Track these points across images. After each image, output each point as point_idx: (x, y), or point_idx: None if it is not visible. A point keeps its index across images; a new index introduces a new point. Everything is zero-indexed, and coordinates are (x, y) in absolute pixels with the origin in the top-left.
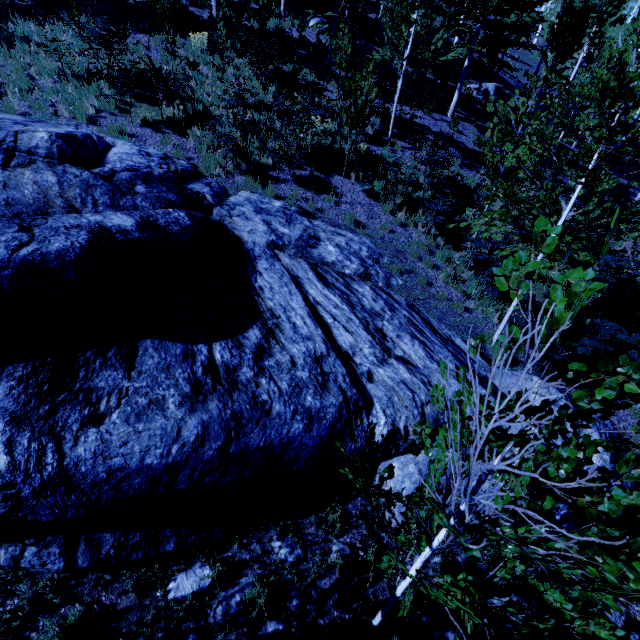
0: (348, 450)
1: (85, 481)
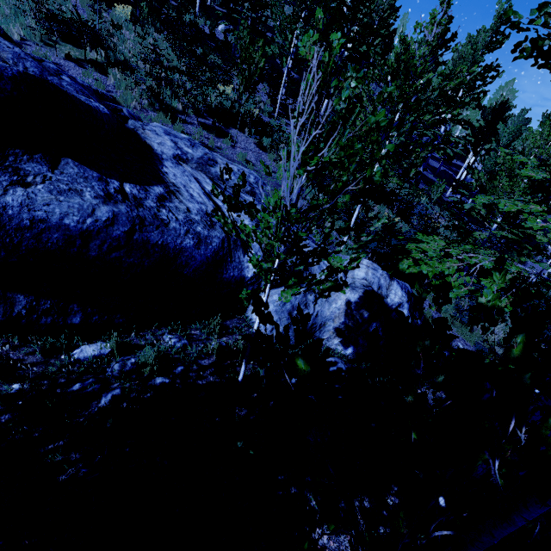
0: (228, 276)
1: (11, 223)
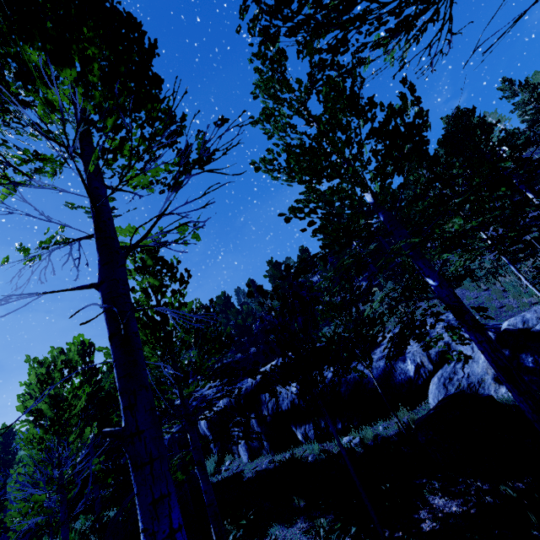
0: (398, 380)
1: None
